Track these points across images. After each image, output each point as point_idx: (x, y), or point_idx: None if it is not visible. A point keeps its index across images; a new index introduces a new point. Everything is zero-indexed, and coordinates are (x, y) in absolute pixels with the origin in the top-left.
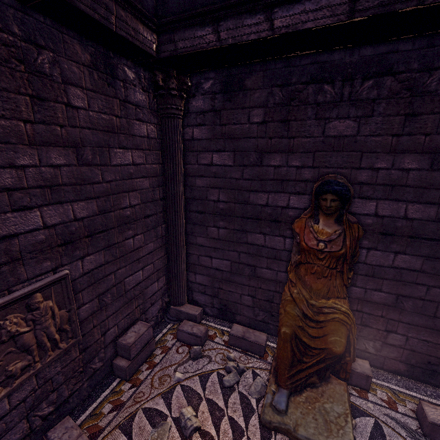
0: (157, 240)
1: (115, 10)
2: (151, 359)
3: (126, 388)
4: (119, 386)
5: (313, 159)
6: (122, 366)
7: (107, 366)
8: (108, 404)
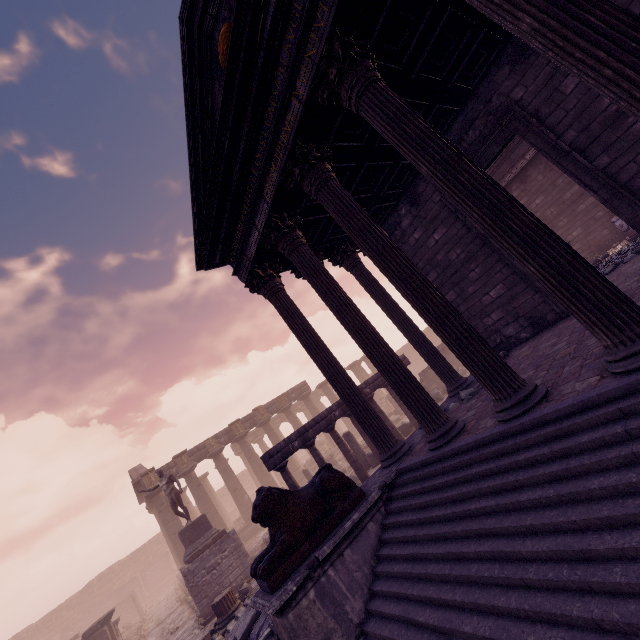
0: None
1: None
2: None
3: None
4: None
5: None
6: None
7: None
8: None
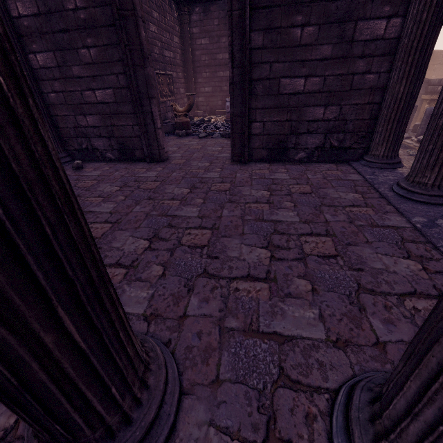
0: (184, 80)
1: None
2: None
3: None
4: None
5: None
6: None
7: None
8: None
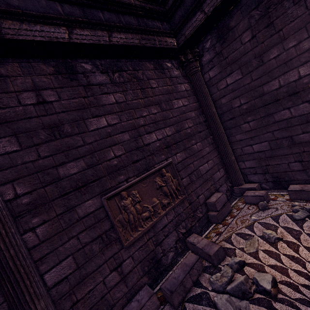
0: (210, 146)
1: (156, 39)
2: (231, 214)
3: (220, 226)
4: (216, 226)
5: (306, 31)
6: (213, 214)
7: (205, 217)
8: (213, 233)
